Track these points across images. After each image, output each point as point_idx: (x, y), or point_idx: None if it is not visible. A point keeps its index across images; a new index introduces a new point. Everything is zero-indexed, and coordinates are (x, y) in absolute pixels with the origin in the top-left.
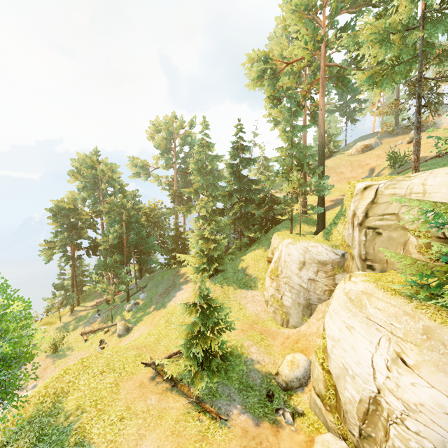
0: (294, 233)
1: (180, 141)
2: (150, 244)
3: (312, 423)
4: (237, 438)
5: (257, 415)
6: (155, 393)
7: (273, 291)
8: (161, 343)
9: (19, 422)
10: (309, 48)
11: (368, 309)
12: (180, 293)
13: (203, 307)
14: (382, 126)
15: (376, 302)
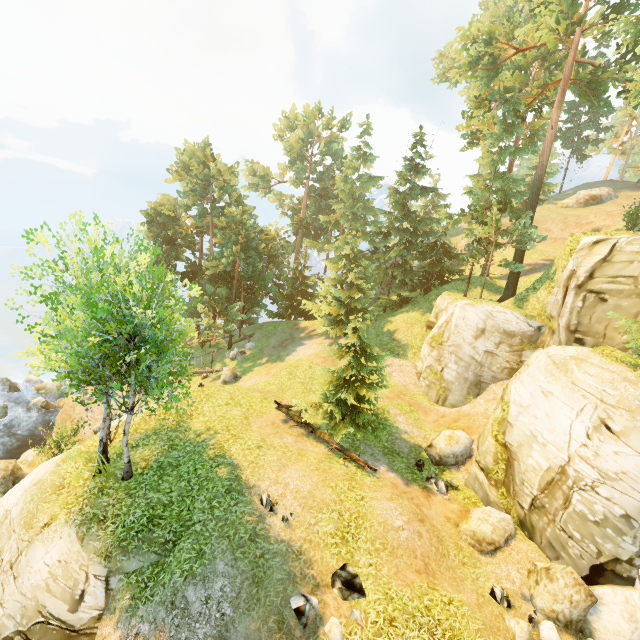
0: (468, 297)
1: (322, 148)
2: (267, 282)
3: (468, 497)
4: (388, 487)
5: (405, 477)
6: (290, 434)
7: (431, 361)
8: (286, 393)
9: (143, 431)
10: (558, 31)
11: (577, 373)
12: (302, 348)
13: (357, 353)
14: (623, 172)
15: (590, 367)
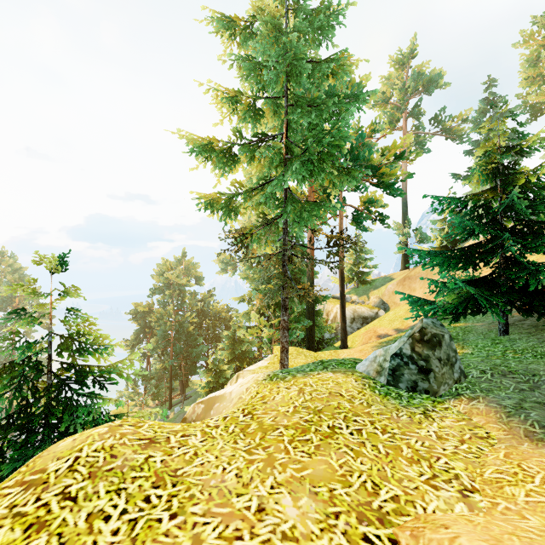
0: None
1: None
2: (194, 355)
3: None
4: None
5: None
6: None
7: None
8: None
9: None
10: None
11: None
12: None
13: None
14: None
15: None
